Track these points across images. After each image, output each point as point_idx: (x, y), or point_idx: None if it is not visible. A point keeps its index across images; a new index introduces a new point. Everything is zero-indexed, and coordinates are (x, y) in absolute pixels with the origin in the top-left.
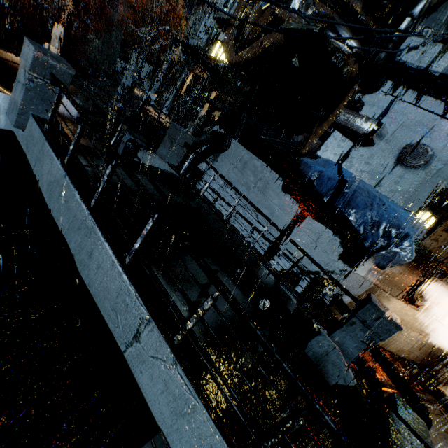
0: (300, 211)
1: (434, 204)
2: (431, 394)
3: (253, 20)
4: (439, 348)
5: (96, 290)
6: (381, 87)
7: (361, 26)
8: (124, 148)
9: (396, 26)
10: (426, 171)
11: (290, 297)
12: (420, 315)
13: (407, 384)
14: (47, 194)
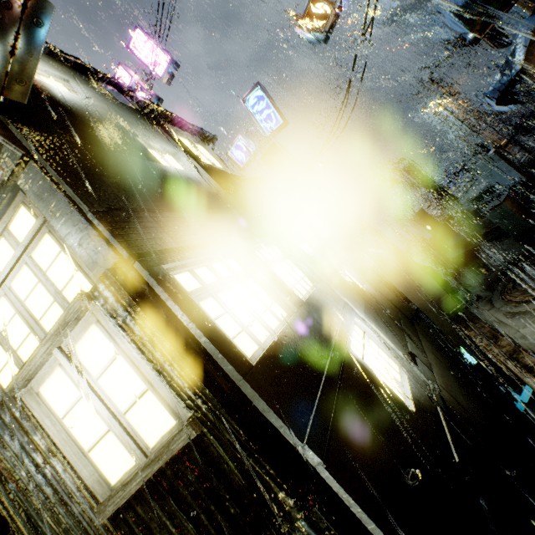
0: None
1: None
2: None
3: None
4: None
5: None
6: None
7: None
8: None
9: None
10: None
11: None
12: None
13: None
14: None
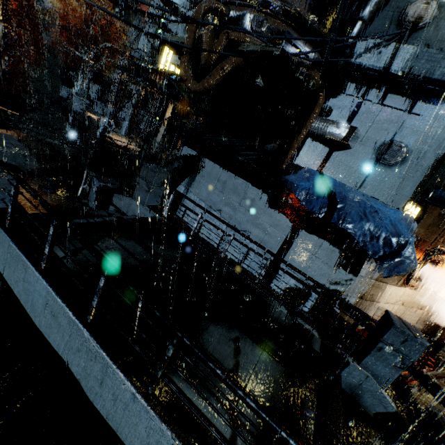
0: (293, 226)
1: (418, 197)
2: (444, 366)
3: (206, 44)
4: (438, 315)
5: (117, 424)
6: (344, 90)
7: (318, 38)
8: (95, 196)
9: (349, 31)
10: (405, 167)
11: (310, 330)
12: (418, 293)
13: (435, 383)
14: (28, 305)
